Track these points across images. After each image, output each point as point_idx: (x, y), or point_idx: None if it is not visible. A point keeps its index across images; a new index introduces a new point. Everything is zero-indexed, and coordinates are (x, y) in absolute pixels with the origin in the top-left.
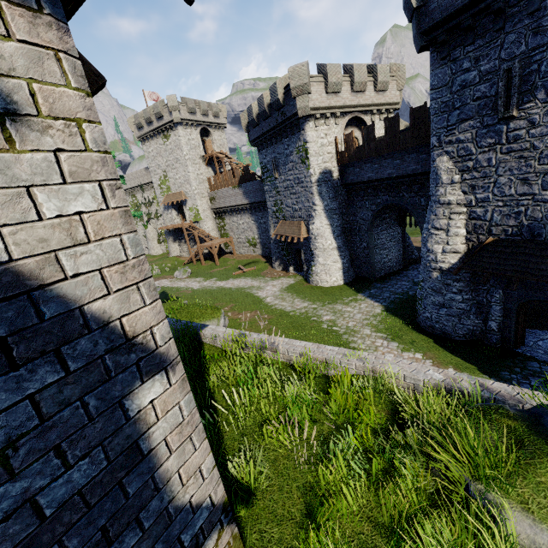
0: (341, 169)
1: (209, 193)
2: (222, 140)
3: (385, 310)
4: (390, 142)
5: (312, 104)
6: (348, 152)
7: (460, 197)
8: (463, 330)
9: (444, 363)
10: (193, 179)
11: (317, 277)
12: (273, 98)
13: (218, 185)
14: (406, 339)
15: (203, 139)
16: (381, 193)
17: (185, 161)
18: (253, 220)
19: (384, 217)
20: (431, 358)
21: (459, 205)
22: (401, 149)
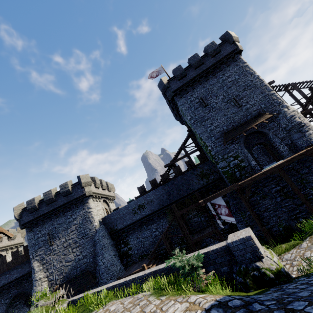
0: None
1: None
2: None
3: None
4: (15, 261)
5: None
6: None
7: (44, 274)
8: None
9: None
10: None
11: None
12: None
13: None
14: None
15: None
16: (12, 290)
17: None
18: None
19: (15, 304)
20: None
21: (44, 277)
22: (21, 263)
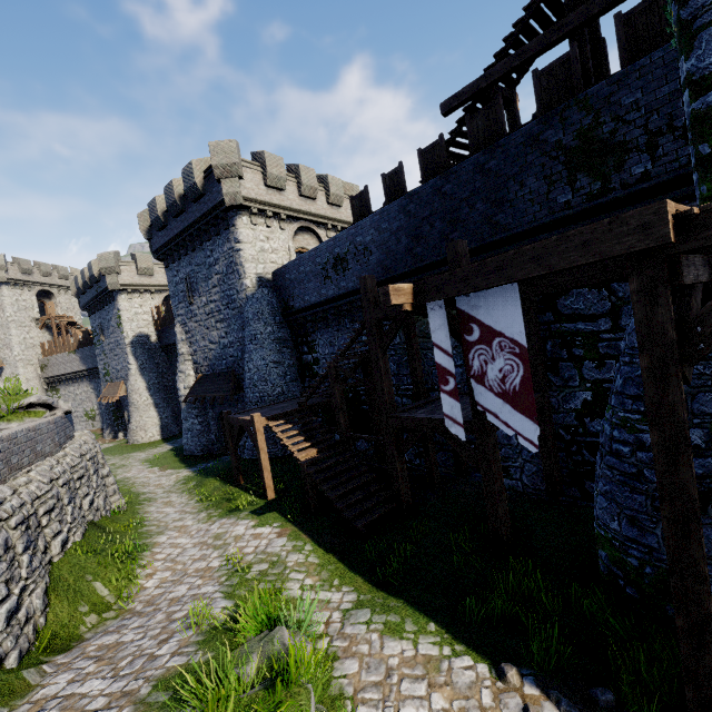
0: (159, 334)
1: (40, 360)
2: (71, 304)
3: (171, 449)
4: None
5: (123, 281)
6: (160, 320)
7: (187, 349)
8: (201, 446)
9: (169, 468)
10: (16, 343)
11: (133, 435)
12: (90, 273)
13: (54, 350)
14: (161, 462)
15: (43, 300)
16: None
17: (7, 323)
18: (92, 388)
19: None
20: (164, 467)
21: (188, 355)
22: None
